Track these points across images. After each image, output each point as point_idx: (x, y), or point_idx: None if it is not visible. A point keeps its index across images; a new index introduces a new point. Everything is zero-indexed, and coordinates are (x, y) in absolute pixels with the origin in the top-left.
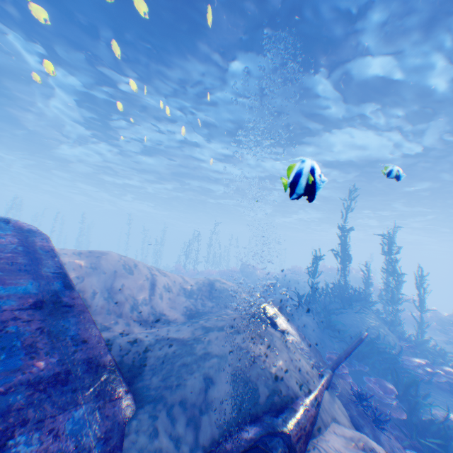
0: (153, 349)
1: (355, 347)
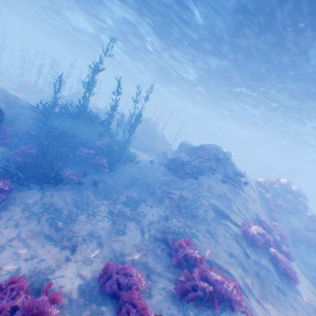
0: None
1: None
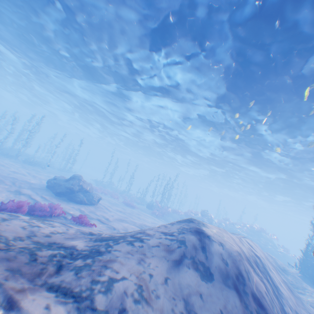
0: None
1: None
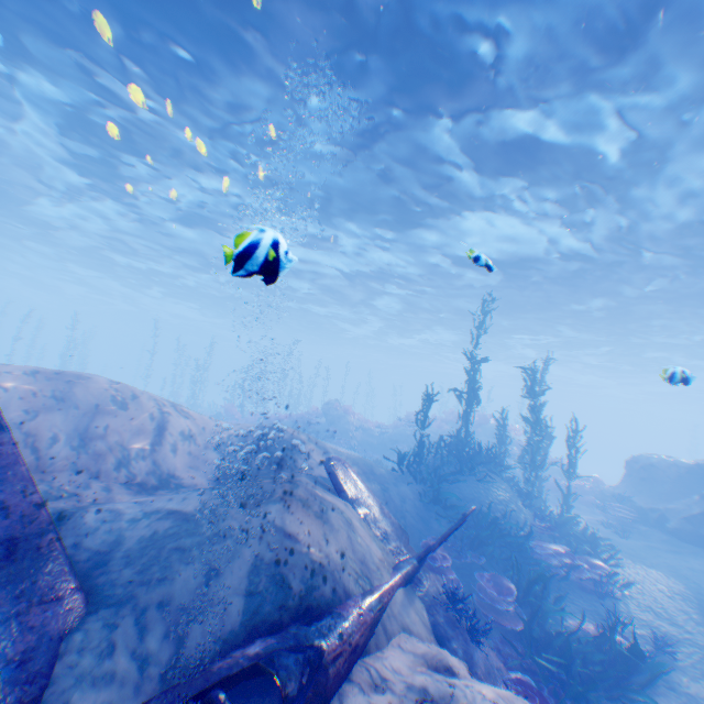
0: (137, 526)
1: (455, 527)
